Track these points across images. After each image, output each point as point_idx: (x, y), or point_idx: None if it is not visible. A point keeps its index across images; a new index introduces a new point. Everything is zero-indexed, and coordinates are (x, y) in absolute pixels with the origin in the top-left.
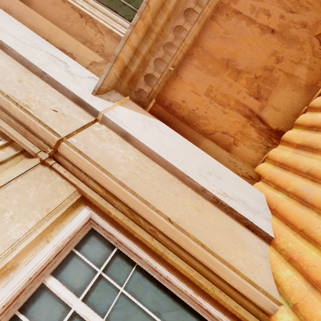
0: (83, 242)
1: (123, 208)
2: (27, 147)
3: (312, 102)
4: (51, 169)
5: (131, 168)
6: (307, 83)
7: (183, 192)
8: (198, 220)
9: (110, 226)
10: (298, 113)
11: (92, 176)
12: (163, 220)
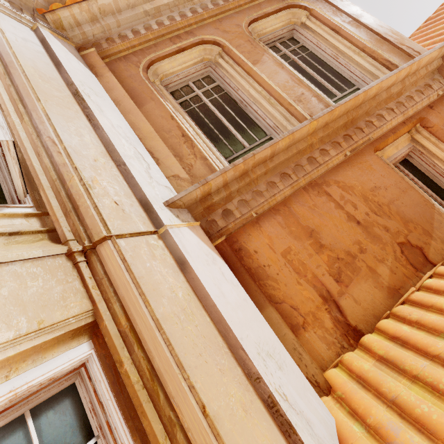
0: (48, 403)
1: (144, 363)
2: (62, 228)
3: (395, 308)
4: (75, 267)
5: (175, 307)
6: (389, 284)
7: (231, 371)
8: (242, 427)
9: (108, 388)
10: (379, 316)
11: (122, 298)
12: (195, 406)
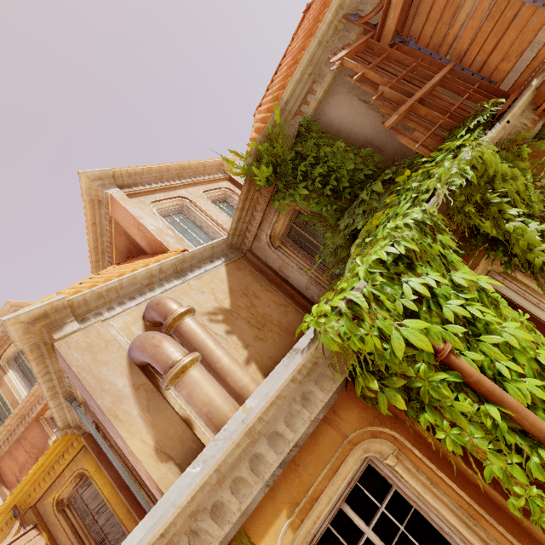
0: None
1: None
2: None
3: None
4: None
5: None
6: None
7: None
8: None
9: None
10: None
11: None
12: None
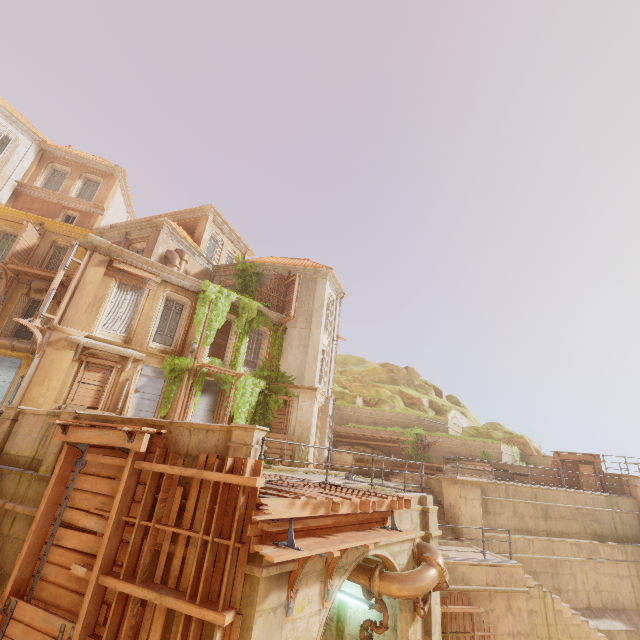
0: None
1: None
2: None
3: None
4: None
5: None
6: None
7: None
8: None
9: None
10: None
11: None
12: None
